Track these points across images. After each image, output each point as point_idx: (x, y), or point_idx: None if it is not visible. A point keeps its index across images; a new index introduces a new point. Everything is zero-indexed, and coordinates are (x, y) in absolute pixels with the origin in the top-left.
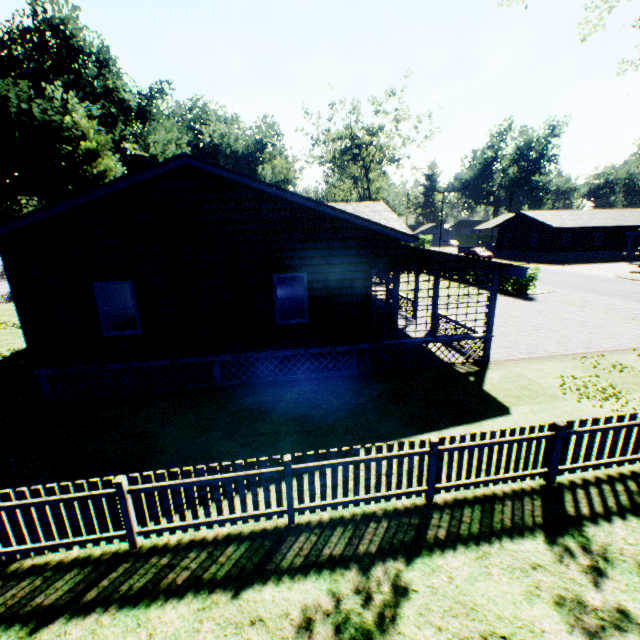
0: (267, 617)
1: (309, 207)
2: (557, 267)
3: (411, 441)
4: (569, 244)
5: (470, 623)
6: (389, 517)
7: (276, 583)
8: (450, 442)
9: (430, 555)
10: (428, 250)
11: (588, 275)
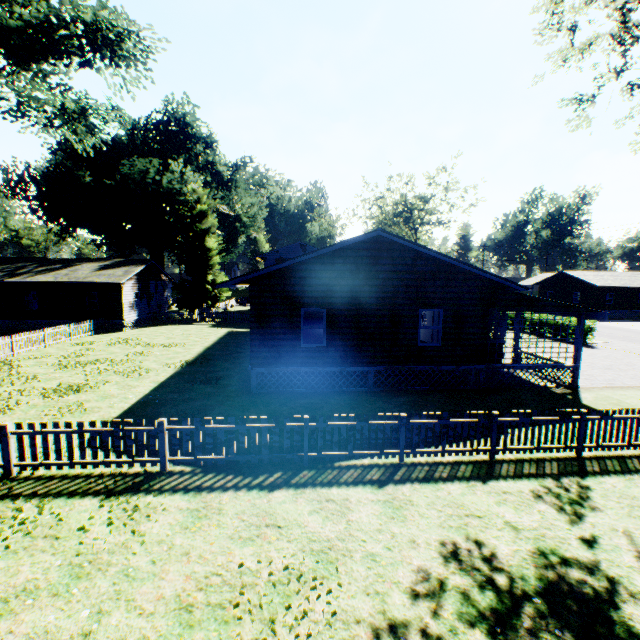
0: (510, 491)
1: (448, 264)
2: (604, 323)
3: (568, 410)
4: (613, 302)
5: (635, 501)
6: (555, 460)
7: (504, 480)
8: (592, 414)
9: (594, 476)
10: (534, 297)
11: (638, 330)
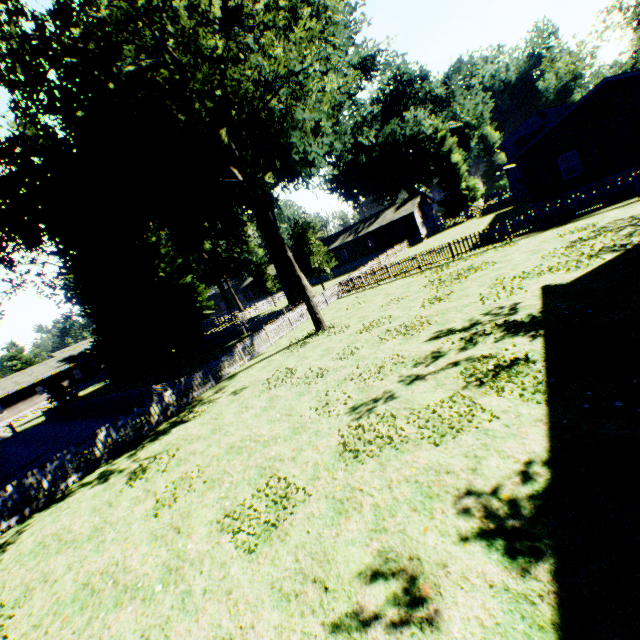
0: None
1: None
2: None
3: None
4: None
5: None
6: None
7: None
8: None
9: None
10: None
11: None
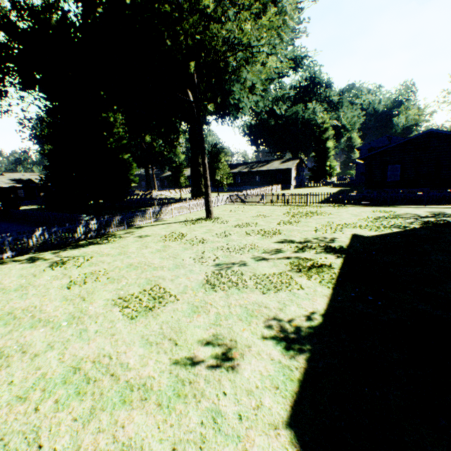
0: None
1: None
2: None
3: None
4: None
5: None
6: None
7: None
8: None
9: None
10: None
11: None
